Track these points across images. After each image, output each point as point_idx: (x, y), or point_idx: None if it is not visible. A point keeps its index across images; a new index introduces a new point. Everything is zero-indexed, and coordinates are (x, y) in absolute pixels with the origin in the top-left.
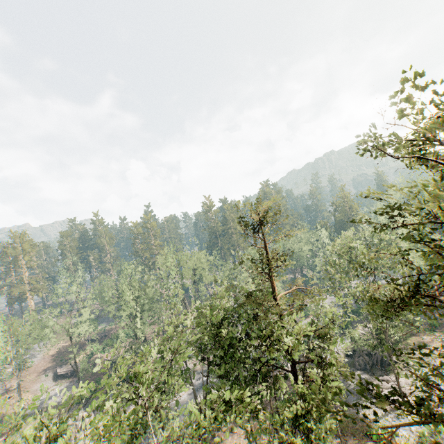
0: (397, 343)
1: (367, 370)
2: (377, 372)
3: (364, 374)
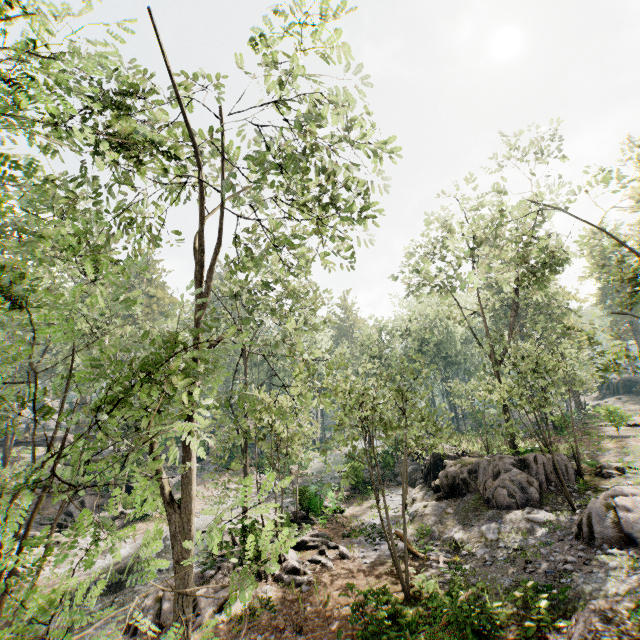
0: (537, 451)
1: (534, 504)
2: (561, 500)
3: (541, 511)
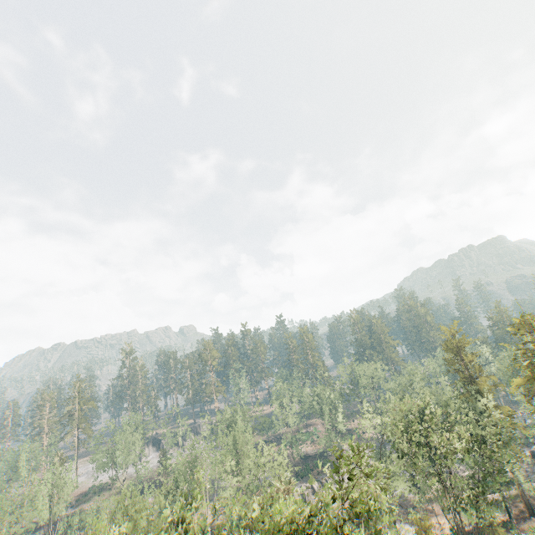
0: None
1: None
2: None
3: None
